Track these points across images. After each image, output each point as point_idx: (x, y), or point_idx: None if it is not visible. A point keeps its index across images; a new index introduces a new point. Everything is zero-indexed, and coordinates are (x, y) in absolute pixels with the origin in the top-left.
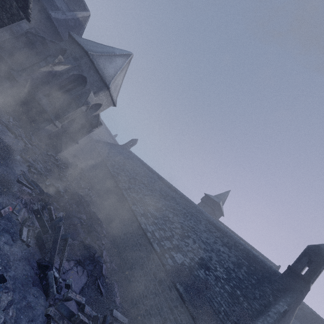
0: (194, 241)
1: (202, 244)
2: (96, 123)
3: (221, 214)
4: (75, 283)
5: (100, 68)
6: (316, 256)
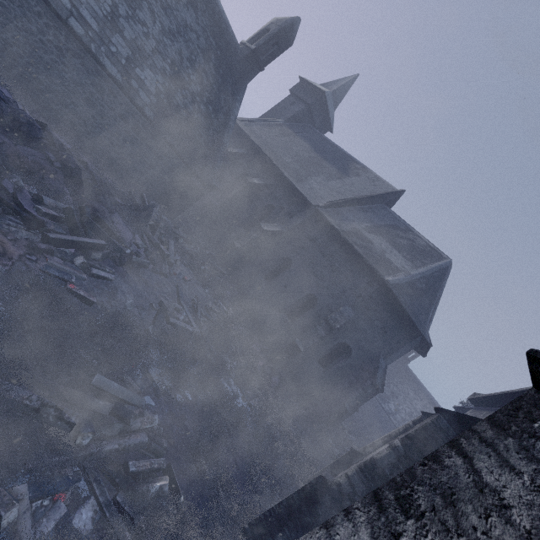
0: (152, 13)
1: (165, 18)
2: None
3: None
4: (127, 233)
5: None
6: (284, 42)
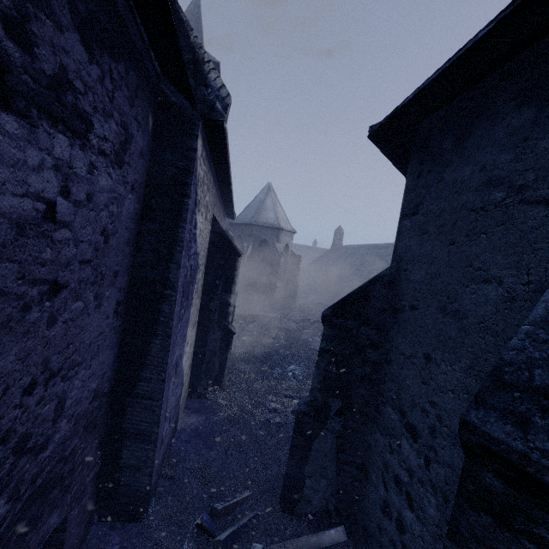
0: None
1: None
2: (297, 259)
3: None
4: None
5: (266, 223)
6: None
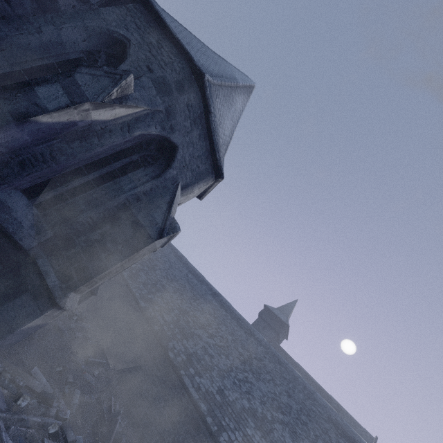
0: None
1: None
2: None
3: (285, 337)
4: None
5: (216, 124)
6: None
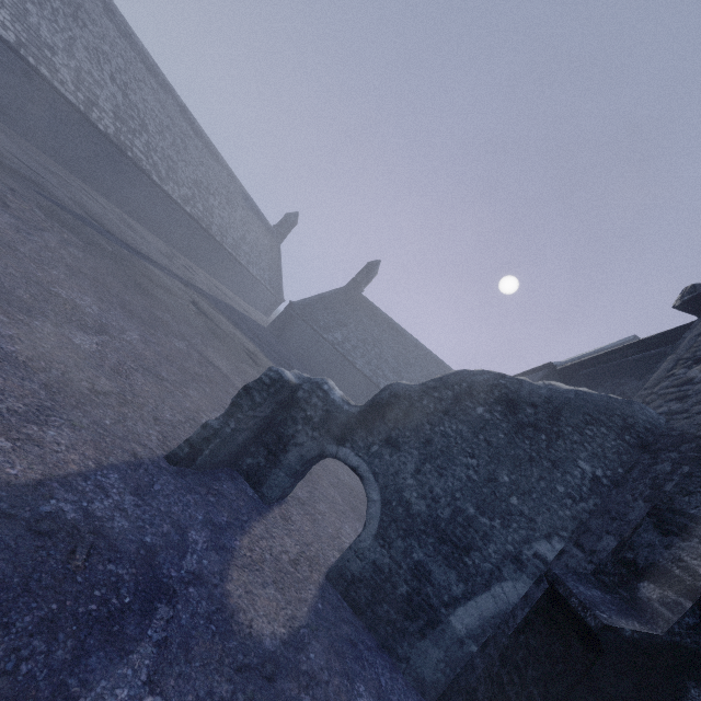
0: None
1: None
2: None
3: None
4: None
5: None
6: None
